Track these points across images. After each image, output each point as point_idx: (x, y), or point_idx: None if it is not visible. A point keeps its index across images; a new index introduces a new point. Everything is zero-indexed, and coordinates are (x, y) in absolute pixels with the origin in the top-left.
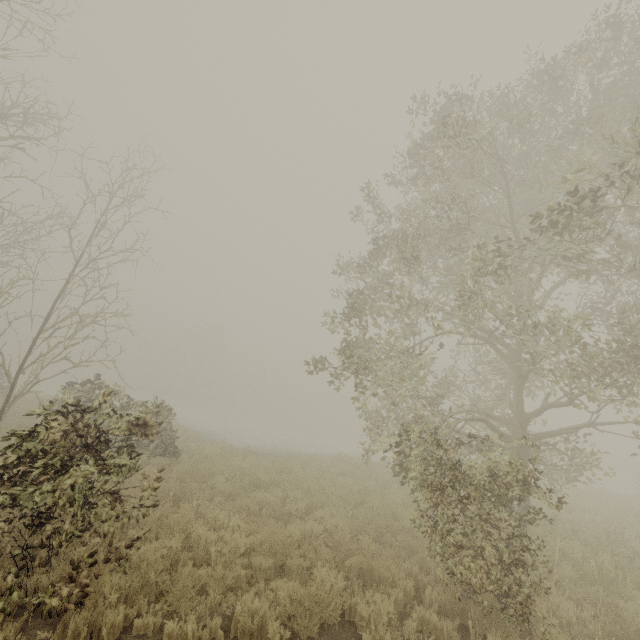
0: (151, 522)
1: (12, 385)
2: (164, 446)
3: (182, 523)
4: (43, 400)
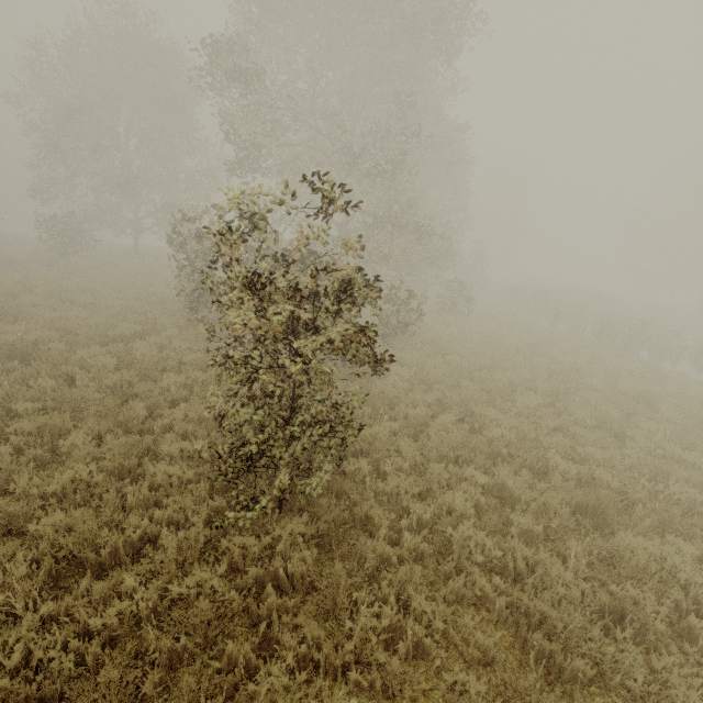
0: None
1: None
2: None
3: None
4: None
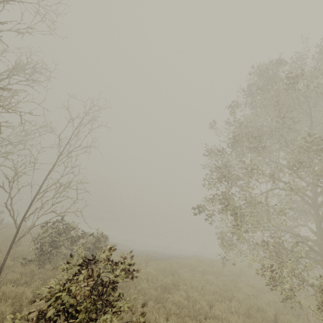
0: None
1: (17, 229)
2: None
3: None
4: (34, 236)
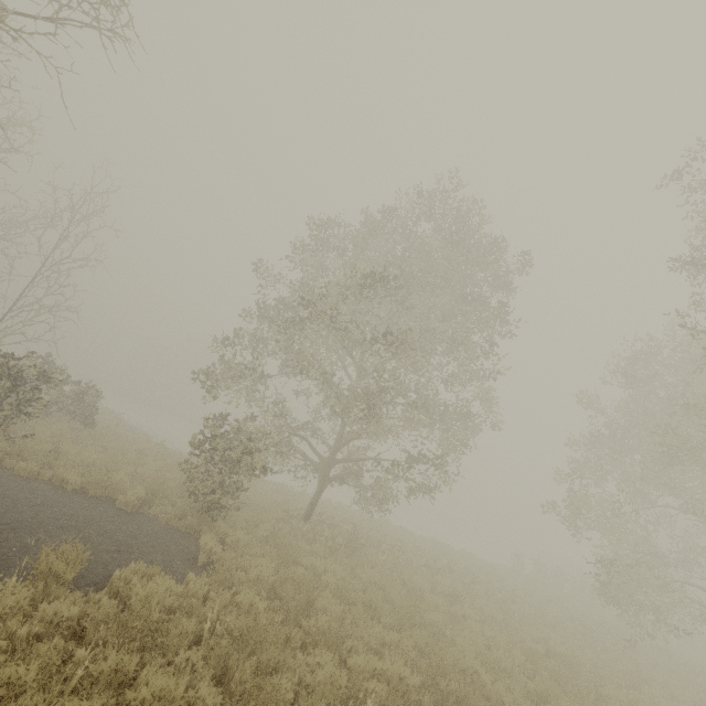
0: (42, 440)
1: None
2: (85, 417)
3: (57, 440)
4: None
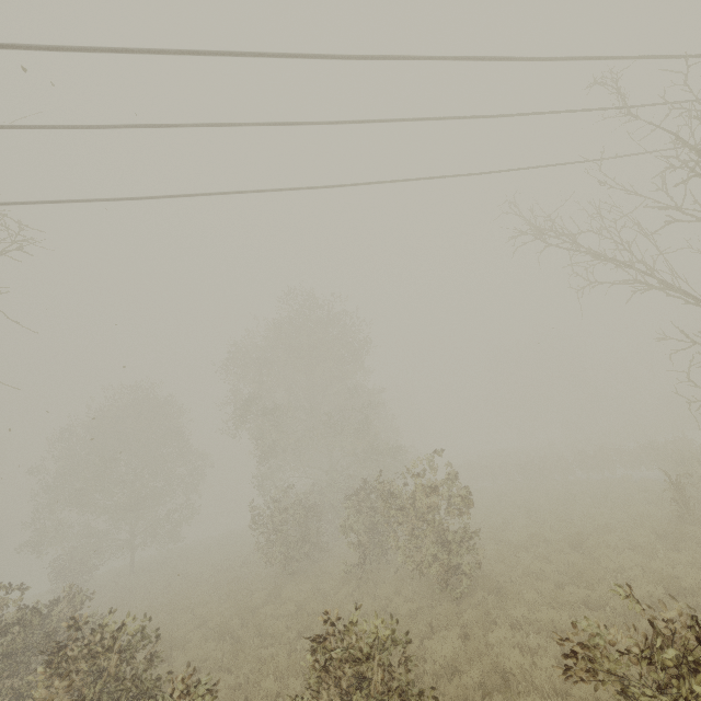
0: None
1: None
2: None
3: None
4: None
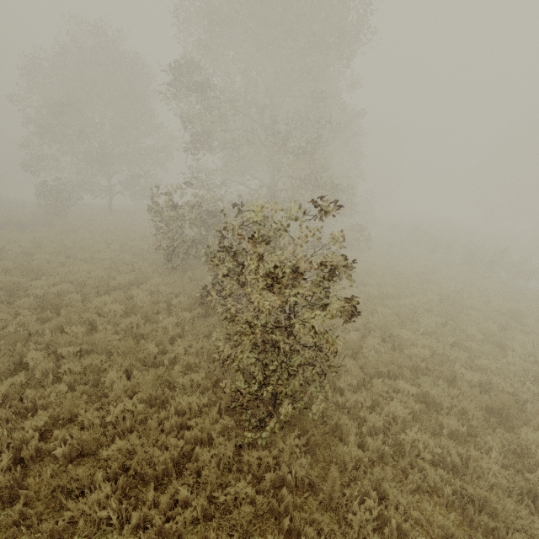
0: None
1: None
2: None
3: None
4: None
